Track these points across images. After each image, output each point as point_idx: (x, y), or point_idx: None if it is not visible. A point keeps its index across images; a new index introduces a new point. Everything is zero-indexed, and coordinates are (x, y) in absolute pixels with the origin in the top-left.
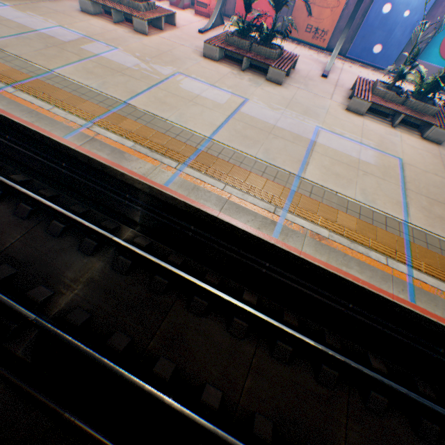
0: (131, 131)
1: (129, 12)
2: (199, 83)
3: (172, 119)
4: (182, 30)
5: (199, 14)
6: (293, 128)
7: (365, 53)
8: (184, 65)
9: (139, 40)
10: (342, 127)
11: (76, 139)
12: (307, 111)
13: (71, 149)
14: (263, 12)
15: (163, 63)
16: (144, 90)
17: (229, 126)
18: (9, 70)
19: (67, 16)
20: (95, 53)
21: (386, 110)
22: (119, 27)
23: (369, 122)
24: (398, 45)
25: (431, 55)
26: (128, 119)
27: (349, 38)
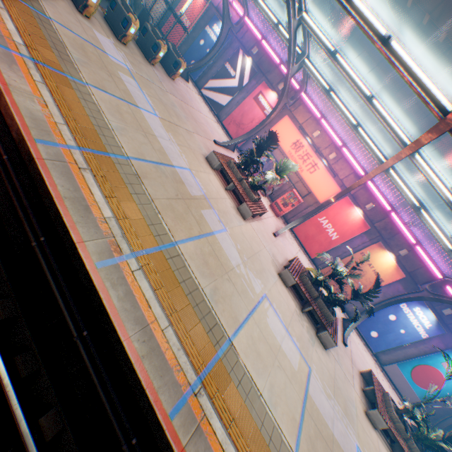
0: (234, 413)
1: (244, 194)
2: (279, 320)
3: (266, 395)
4: (263, 223)
5: (272, 208)
6: (344, 442)
7: (365, 328)
8: (268, 281)
9: (239, 223)
10: (369, 449)
11: (181, 422)
12: (346, 406)
13: (171, 447)
14: (314, 244)
15: (255, 271)
16: (244, 318)
17: (305, 426)
18: (140, 219)
19: (195, 157)
20: (211, 226)
21: (390, 431)
22: (228, 195)
23: (380, 442)
24: (388, 343)
25: (405, 368)
26: (231, 379)
27: (359, 310)
